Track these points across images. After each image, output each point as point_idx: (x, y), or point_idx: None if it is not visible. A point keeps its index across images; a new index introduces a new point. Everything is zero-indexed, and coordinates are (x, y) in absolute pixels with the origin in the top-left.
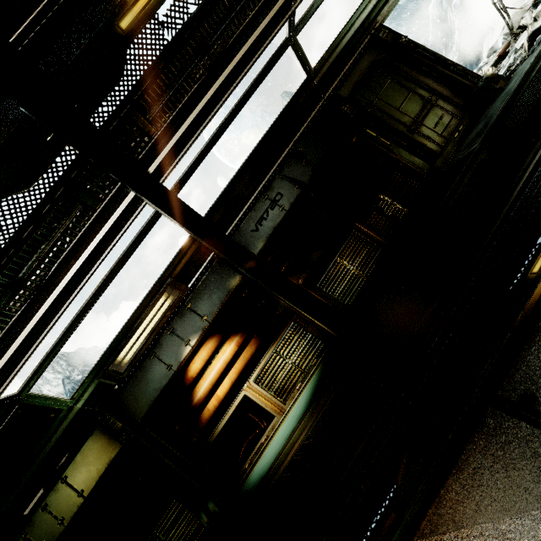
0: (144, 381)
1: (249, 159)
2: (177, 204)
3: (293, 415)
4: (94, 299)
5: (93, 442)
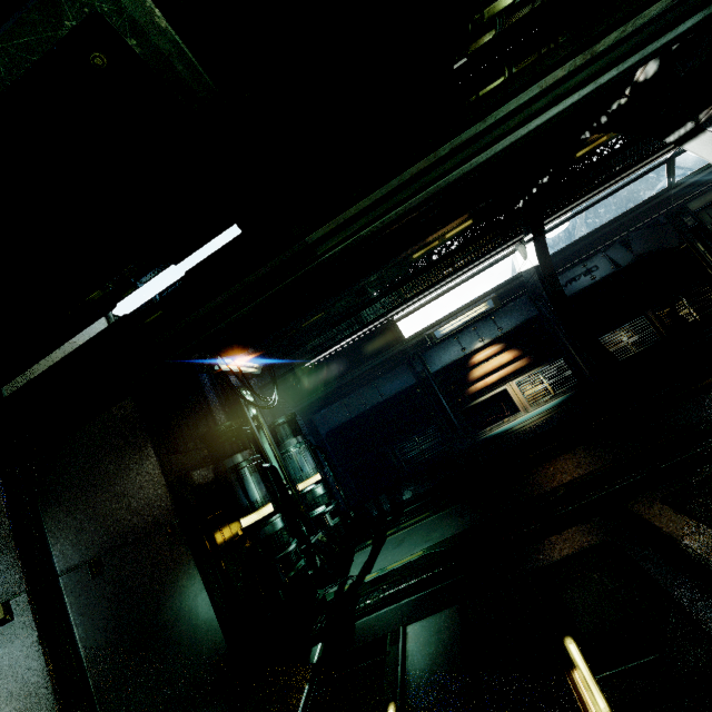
0: (444, 351)
1: (588, 235)
2: (545, 253)
3: (539, 410)
4: (453, 287)
5: (399, 371)
